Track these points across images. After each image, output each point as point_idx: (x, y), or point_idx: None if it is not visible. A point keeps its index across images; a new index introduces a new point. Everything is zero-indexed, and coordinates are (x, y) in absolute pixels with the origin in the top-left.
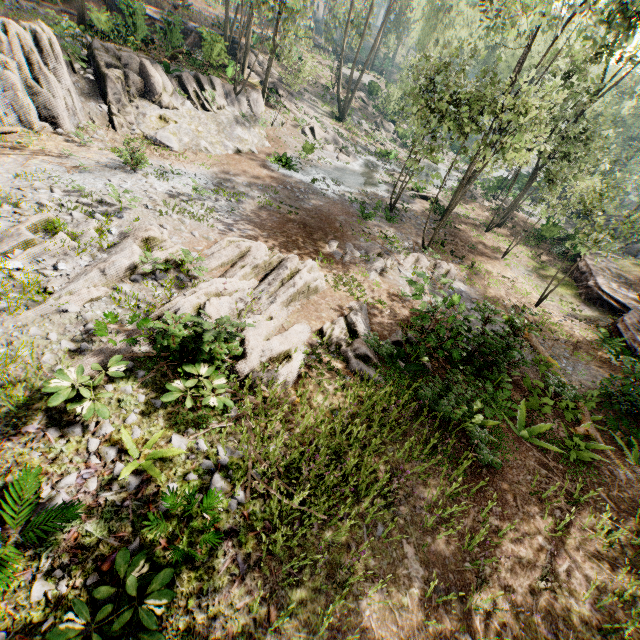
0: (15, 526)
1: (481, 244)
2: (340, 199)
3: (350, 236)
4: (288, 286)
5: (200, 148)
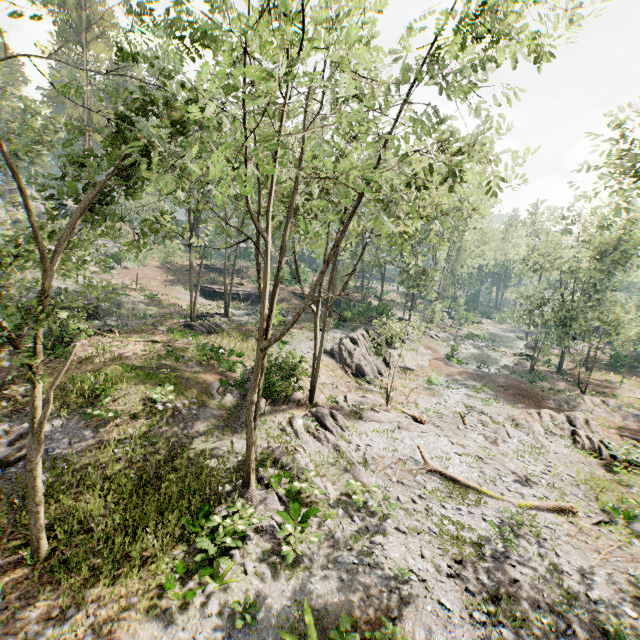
0: None
1: (596, 380)
2: (503, 374)
3: (544, 395)
4: (594, 426)
5: (420, 365)
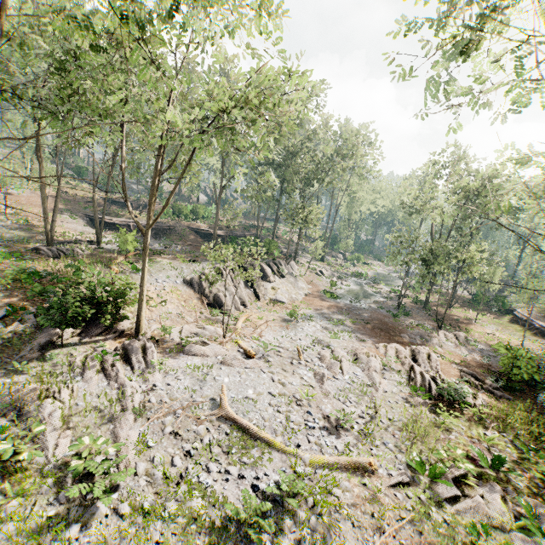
0: (487, 466)
1: (456, 316)
2: (372, 309)
3: (402, 329)
4: (434, 361)
5: (293, 298)
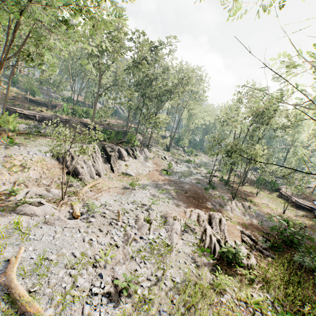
0: None
1: (245, 191)
2: (192, 183)
3: (208, 198)
4: (223, 225)
5: (139, 173)
